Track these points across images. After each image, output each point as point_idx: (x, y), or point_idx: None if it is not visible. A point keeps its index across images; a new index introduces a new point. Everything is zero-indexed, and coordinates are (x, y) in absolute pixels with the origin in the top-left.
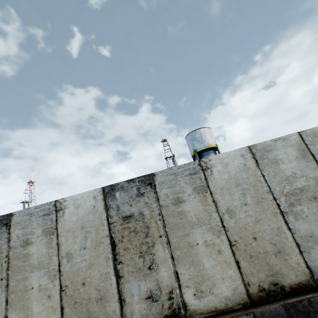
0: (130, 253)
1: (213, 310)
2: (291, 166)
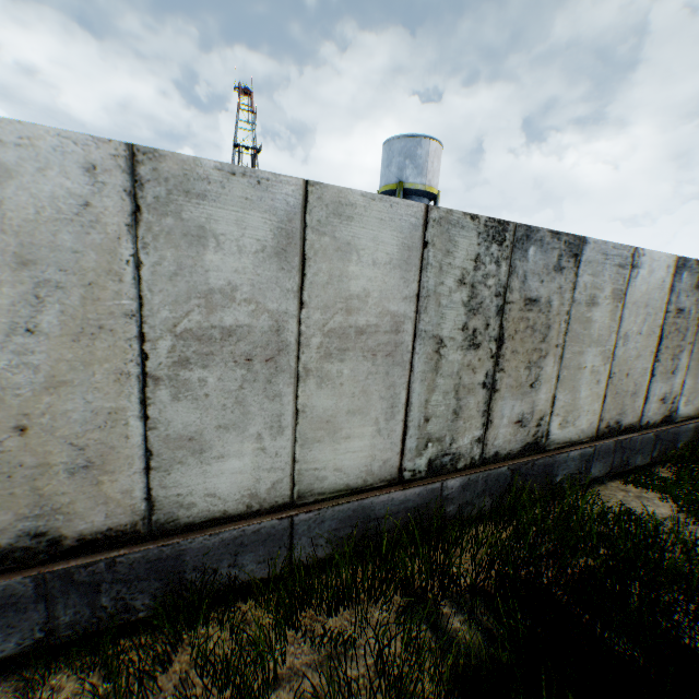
0: (666, 354)
1: (686, 417)
2: None
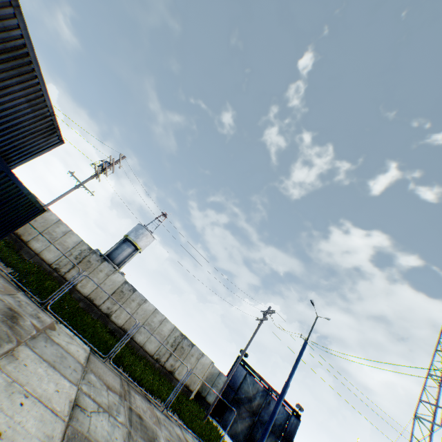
0: None
1: None
2: (59, 231)
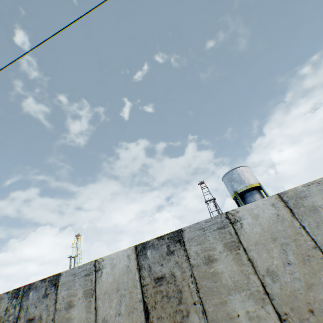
0: None
1: None
2: None
